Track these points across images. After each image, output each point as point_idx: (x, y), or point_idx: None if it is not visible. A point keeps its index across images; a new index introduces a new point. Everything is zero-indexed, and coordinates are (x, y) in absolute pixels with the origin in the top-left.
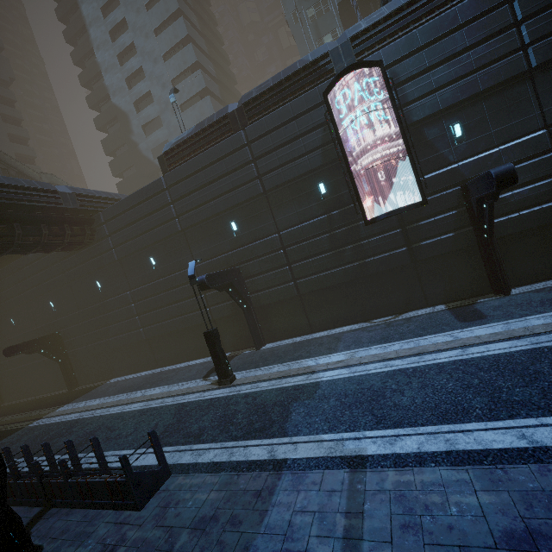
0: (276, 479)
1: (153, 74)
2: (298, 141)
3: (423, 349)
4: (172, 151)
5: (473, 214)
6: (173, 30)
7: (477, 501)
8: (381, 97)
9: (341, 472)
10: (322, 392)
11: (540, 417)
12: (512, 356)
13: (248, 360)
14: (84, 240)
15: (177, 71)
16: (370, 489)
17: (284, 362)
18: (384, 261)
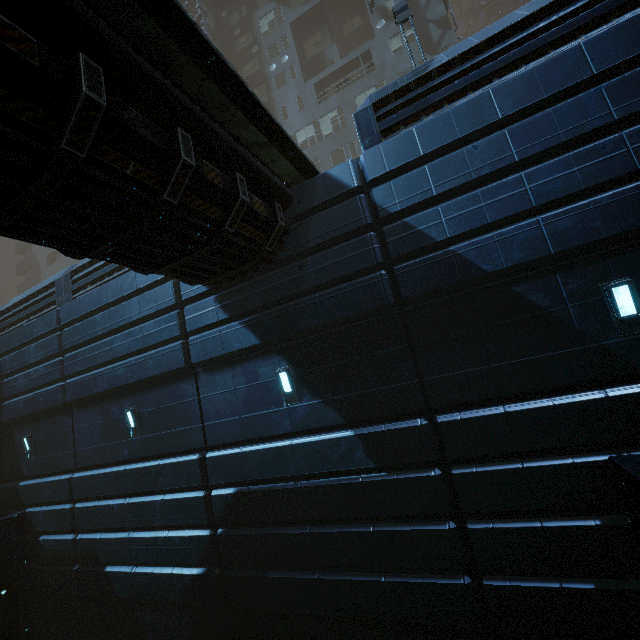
0: None
1: None
2: None
3: None
4: None
5: None
6: None
7: None
8: None
9: None
10: None
11: None
12: None
13: None
14: None
15: None
16: None
17: None
18: None
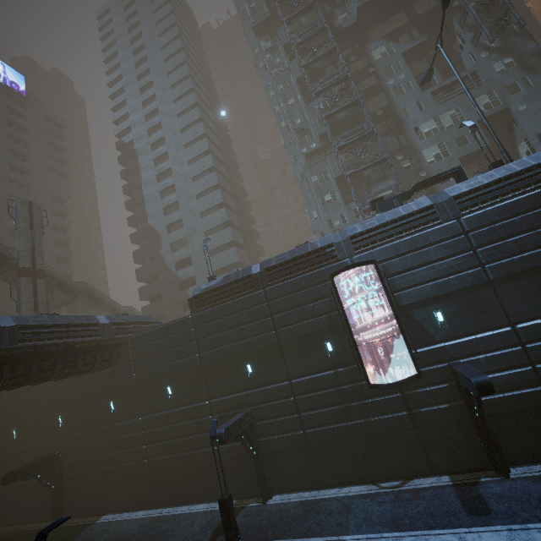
0: None
1: (186, 207)
2: (309, 305)
3: None
4: (202, 295)
5: (463, 393)
6: (207, 179)
7: None
8: (376, 283)
9: None
10: None
11: None
12: None
13: (256, 521)
14: (109, 364)
15: (206, 206)
16: None
17: (295, 537)
18: (387, 422)
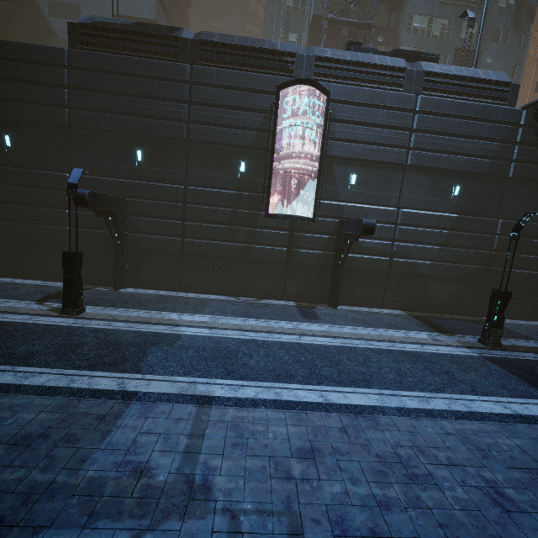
0: (124, 406)
1: None
2: (240, 112)
3: (273, 329)
4: (94, 29)
5: (339, 244)
6: None
7: (286, 431)
8: (318, 121)
9: (190, 406)
10: (182, 343)
11: (334, 386)
12: (328, 348)
13: (103, 297)
14: None
15: None
16: (213, 420)
17: (146, 309)
18: (266, 252)
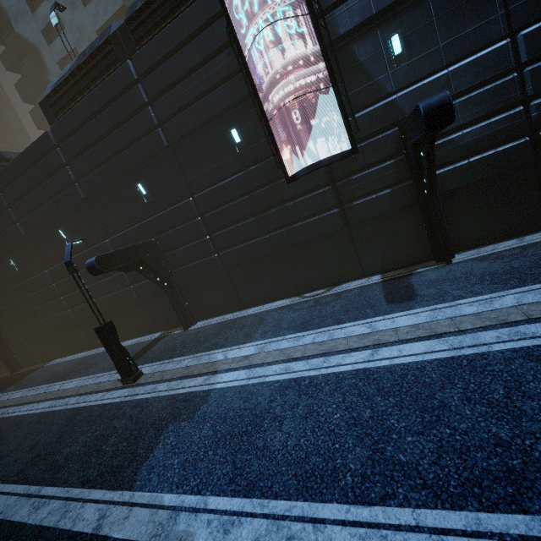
0: None
1: None
2: (199, 71)
3: (332, 347)
4: (55, 94)
5: (412, 164)
6: None
7: None
8: None
9: None
10: (205, 409)
11: (419, 509)
12: (423, 370)
13: (170, 345)
14: None
15: None
16: None
17: (197, 353)
18: (313, 227)
